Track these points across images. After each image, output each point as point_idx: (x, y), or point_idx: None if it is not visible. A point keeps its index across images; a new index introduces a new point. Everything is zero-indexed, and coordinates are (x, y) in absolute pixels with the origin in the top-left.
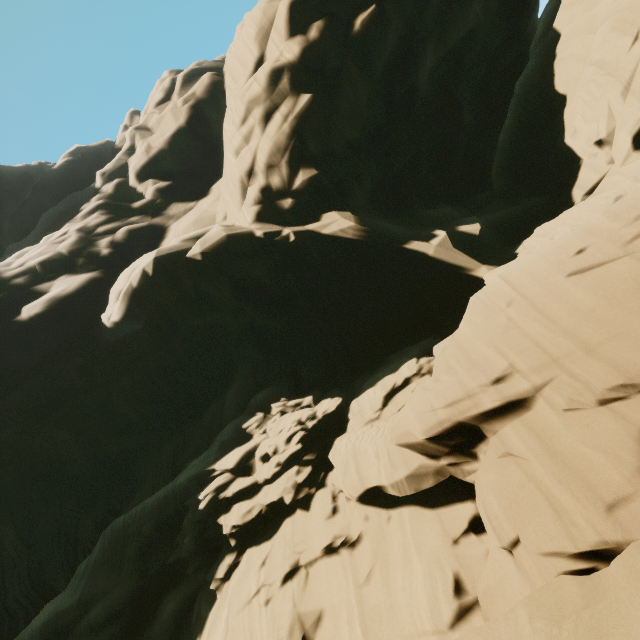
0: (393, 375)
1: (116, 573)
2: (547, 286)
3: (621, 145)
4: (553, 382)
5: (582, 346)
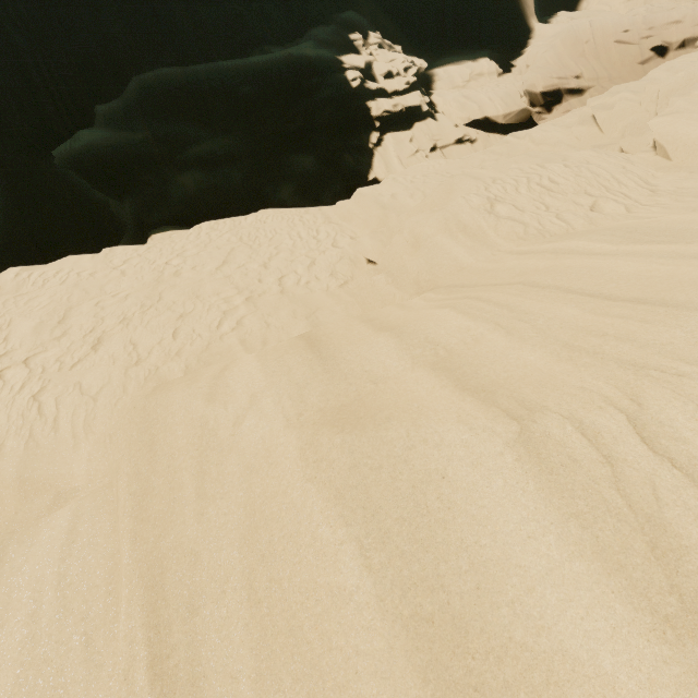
0: (473, 63)
1: (203, 126)
2: (605, 42)
3: None
4: (594, 88)
5: (609, 77)
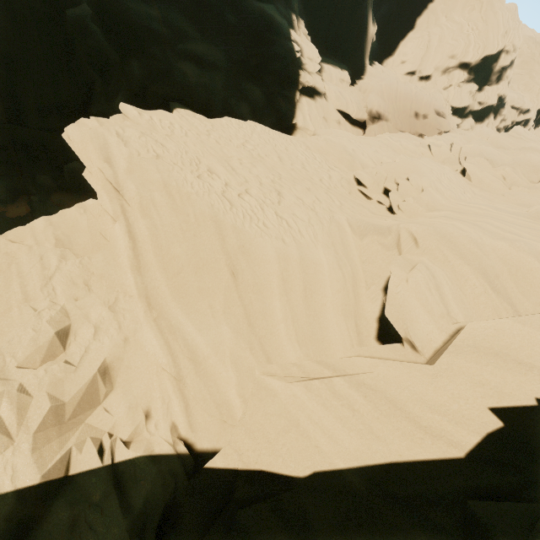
0: (341, 71)
1: (197, 28)
2: (400, 96)
3: (406, 68)
4: (392, 119)
5: (398, 116)
